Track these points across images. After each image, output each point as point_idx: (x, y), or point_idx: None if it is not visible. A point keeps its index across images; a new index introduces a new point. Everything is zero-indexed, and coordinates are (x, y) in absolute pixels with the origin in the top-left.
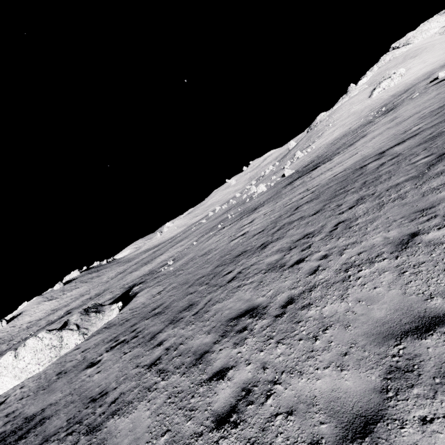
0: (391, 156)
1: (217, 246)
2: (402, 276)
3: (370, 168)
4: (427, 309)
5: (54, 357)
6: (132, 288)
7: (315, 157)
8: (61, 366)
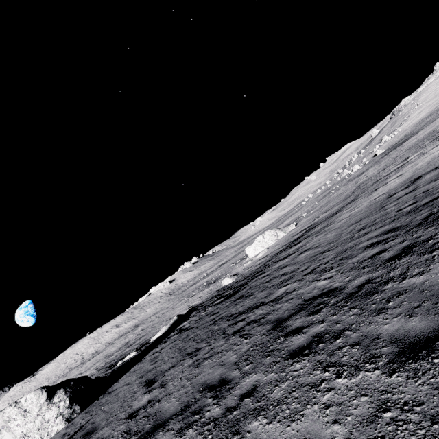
0: None
1: (347, 189)
2: (432, 147)
3: (436, 130)
4: (434, 148)
5: (276, 240)
6: None
7: (403, 136)
8: (288, 235)
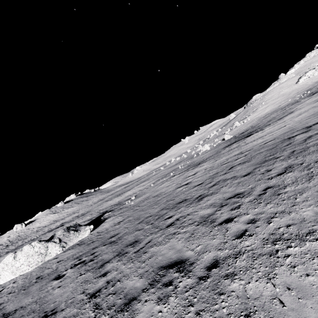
0: (317, 130)
1: (167, 191)
2: None
3: (297, 139)
4: None
5: (40, 262)
6: (104, 214)
7: (249, 127)
8: (41, 271)
